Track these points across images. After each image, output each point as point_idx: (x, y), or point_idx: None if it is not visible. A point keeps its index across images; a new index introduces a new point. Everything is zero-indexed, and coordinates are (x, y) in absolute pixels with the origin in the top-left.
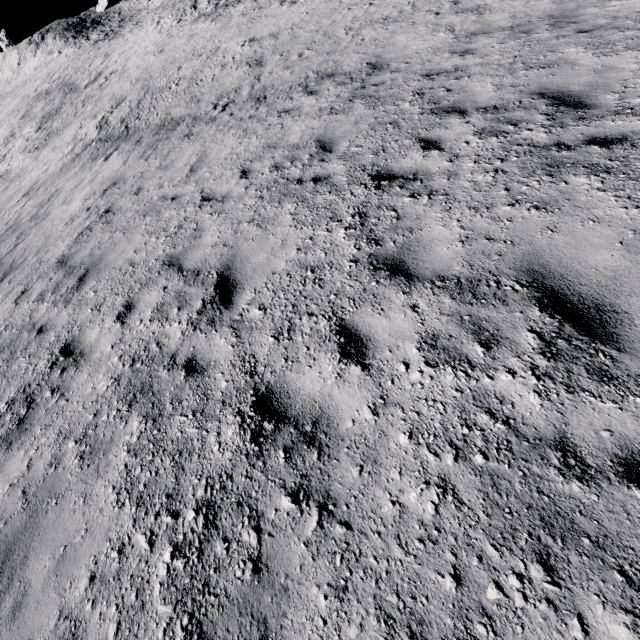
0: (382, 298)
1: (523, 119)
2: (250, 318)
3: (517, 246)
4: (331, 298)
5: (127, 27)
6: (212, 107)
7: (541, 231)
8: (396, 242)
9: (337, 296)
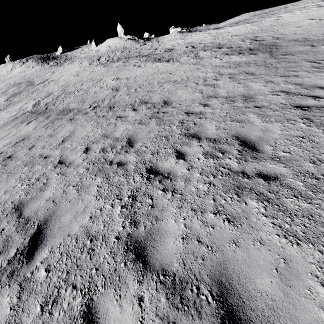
0: (123, 282)
1: (227, 150)
2: (36, 278)
3: (214, 253)
4: (92, 272)
5: (67, 62)
6: (89, 106)
7: (229, 243)
8: (146, 227)
9: (97, 271)
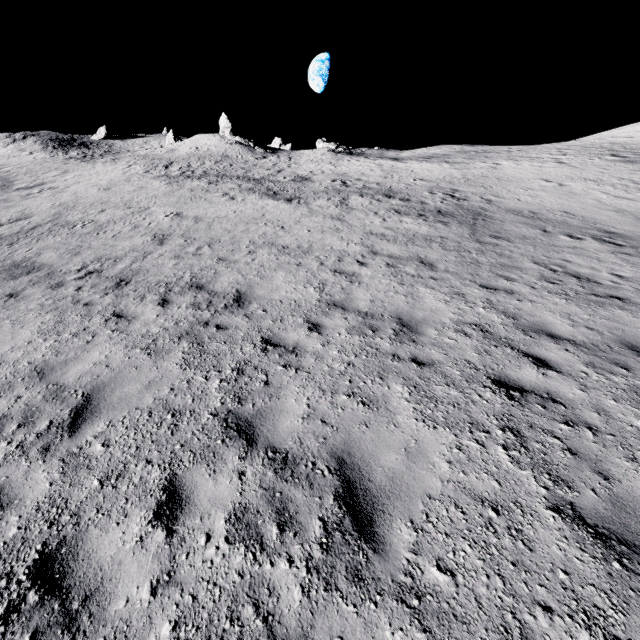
0: None
1: (297, 517)
2: None
3: None
4: None
5: (105, 158)
6: (78, 268)
7: None
8: None
9: None
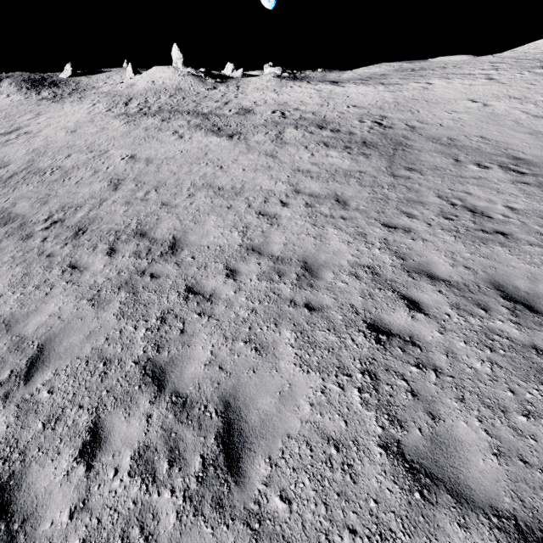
0: None
1: (184, 455)
2: None
3: None
4: None
5: (73, 97)
6: (45, 218)
7: None
8: None
9: None
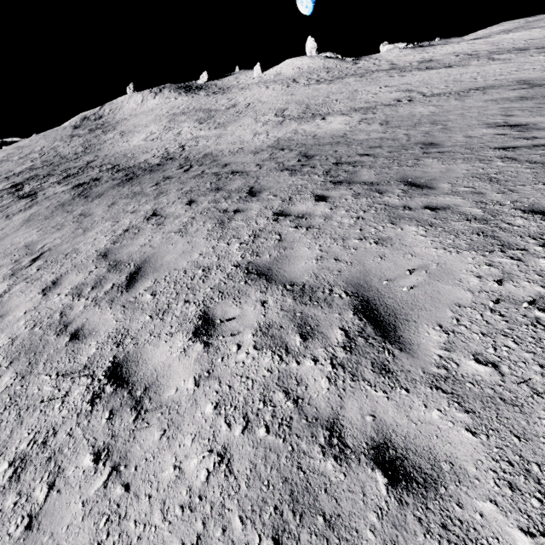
0: None
1: None
2: None
3: None
4: None
5: (233, 90)
6: (396, 102)
7: None
8: None
9: None
